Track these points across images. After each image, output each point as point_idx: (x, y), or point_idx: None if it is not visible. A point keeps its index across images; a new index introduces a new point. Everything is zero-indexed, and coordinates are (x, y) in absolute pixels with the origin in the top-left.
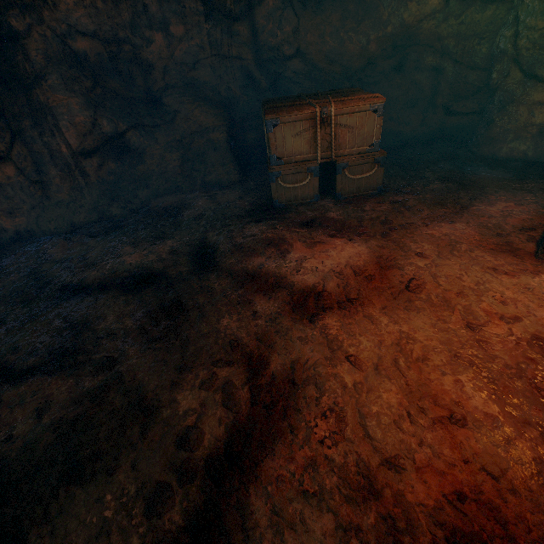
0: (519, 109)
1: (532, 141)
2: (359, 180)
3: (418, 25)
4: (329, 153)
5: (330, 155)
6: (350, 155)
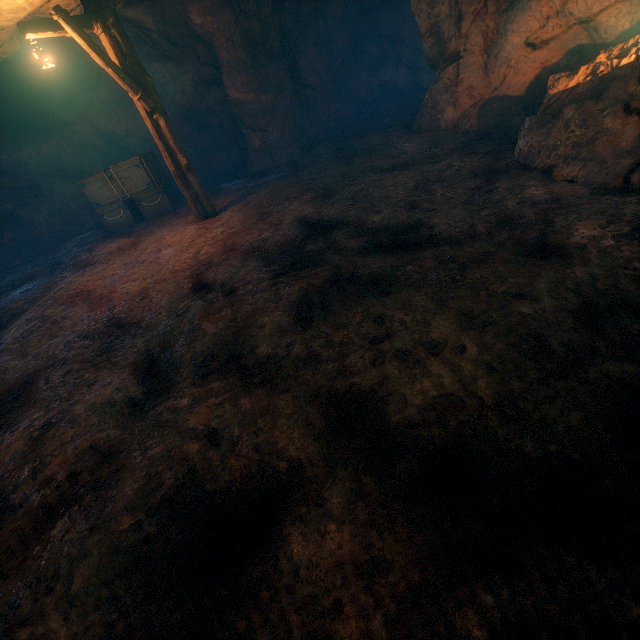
0: (249, 143)
1: (264, 160)
2: (156, 206)
3: (189, 103)
4: (126, 194)
5: (128, 196)
6: (139, 193)
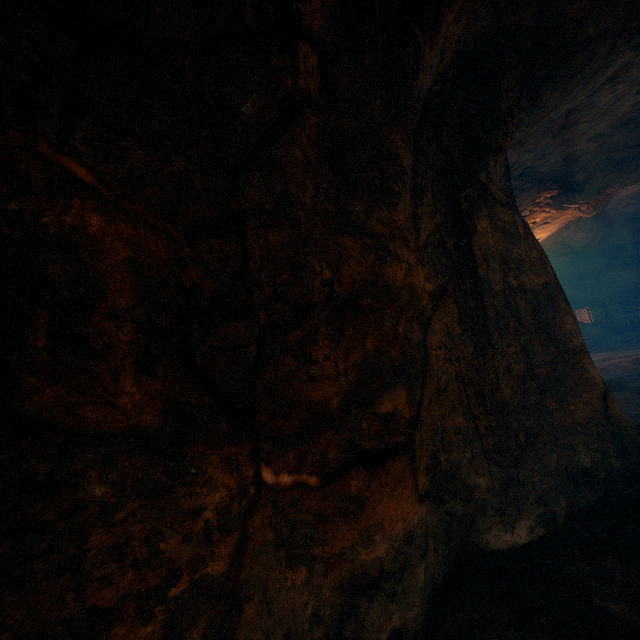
0: None
1: None
2: None
3: None
4: None
5: None
6: None
